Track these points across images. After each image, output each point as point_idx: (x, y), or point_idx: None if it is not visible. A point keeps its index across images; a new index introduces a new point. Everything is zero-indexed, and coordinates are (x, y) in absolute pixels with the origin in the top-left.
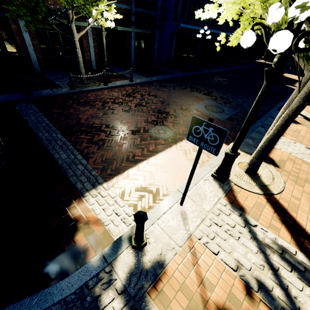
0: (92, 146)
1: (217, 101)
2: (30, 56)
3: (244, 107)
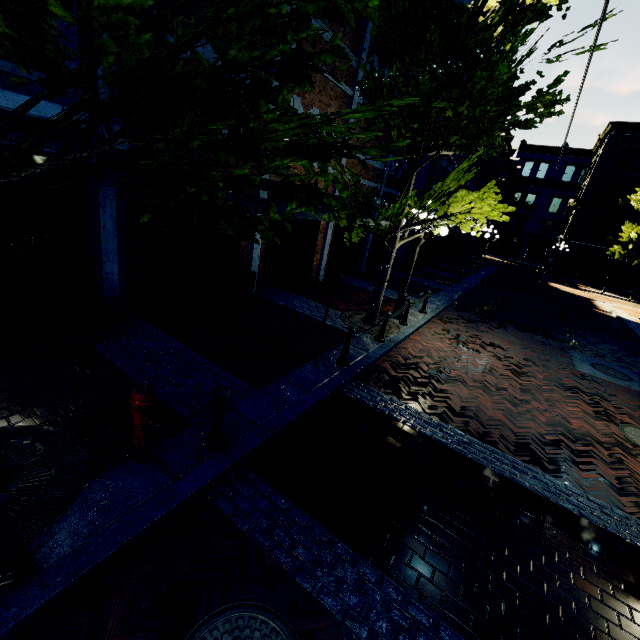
0: (638, 502)
1: (585, 353)
2: (249, 265)
3: (634, 365)
